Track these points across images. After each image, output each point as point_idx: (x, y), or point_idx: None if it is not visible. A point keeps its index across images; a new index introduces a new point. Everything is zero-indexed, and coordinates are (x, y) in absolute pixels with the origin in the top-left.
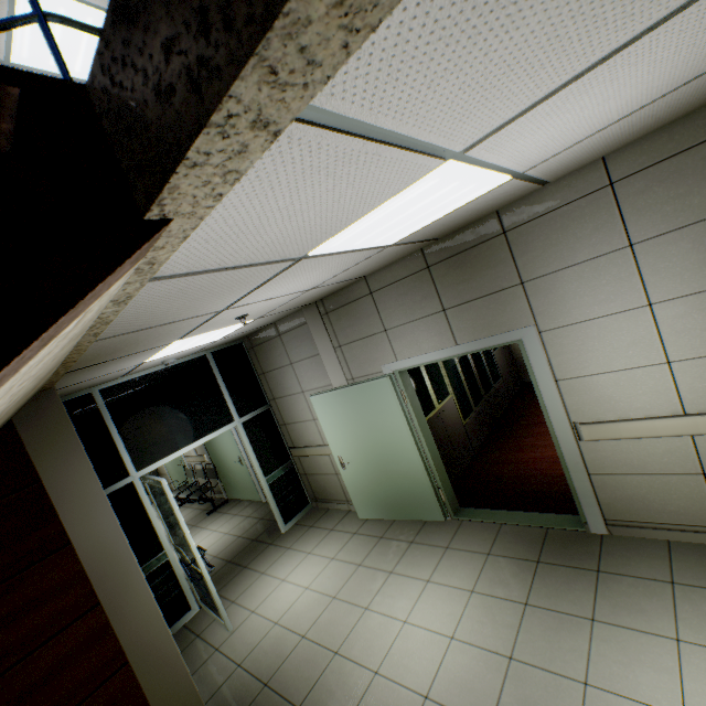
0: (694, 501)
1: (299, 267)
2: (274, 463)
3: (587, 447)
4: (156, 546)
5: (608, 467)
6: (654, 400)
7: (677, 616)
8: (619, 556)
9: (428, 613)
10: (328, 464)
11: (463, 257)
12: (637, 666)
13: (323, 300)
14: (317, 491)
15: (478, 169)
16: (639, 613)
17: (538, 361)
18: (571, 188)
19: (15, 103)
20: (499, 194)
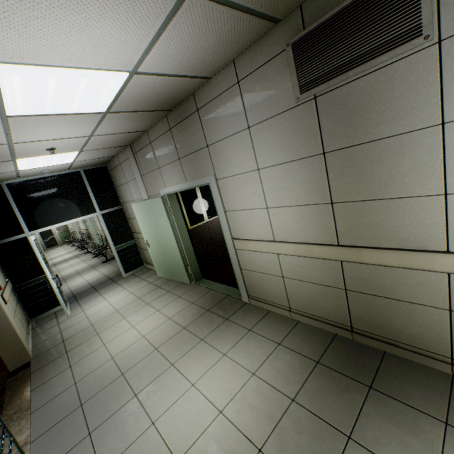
0: (280, 291)
1: (21, 122)
2: (122, 240)
3: (239, 253)
4: (40, 271)
5: (248, 266)
6: (263, 230)
7: (235, 345)
8: (242, 314)
9: (145, 324)
10: None
11: (183, 125)
12: (197, 362)
13: (133, 144)
14: (147, 259)
15: (53, 69)
16: (222, 341)
17: (217, 198)
18: (222, 82)
19: None
20: (152, 84)
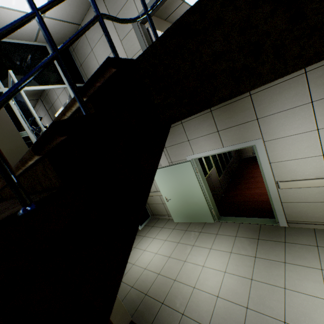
0: None
1: None
2: None
3: (281, 191)
4: None
5: (290, 199)
6: (314, 171)
7: (320, 260)
8: (293, 236)
9: (213, 262)
10: (159, 200)
11: (229, 106)
12: (305, 281)
13: None
14: (153, 211)
15: None
16: (304, 259)
17: (262, 154)
18: None
19: (110, 74)
20: None
